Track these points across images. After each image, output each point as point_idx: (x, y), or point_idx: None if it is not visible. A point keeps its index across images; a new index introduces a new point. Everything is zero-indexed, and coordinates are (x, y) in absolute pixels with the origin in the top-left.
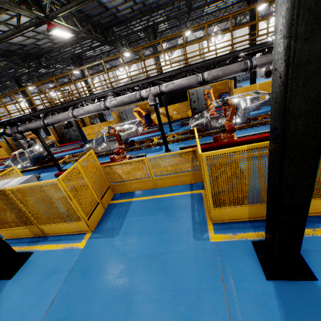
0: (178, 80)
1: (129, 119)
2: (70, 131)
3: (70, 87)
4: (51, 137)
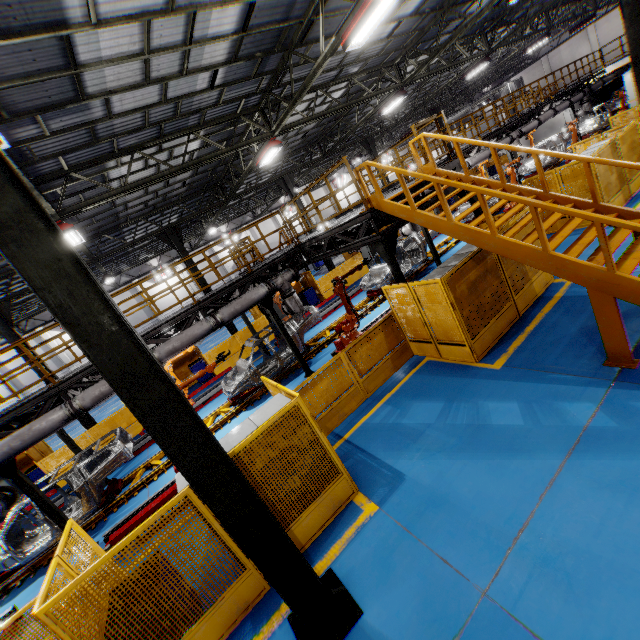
0: (526, 124)
1: (363, 255)
2: (277, 307)
3: (118, 298)
4: (259, 322)
